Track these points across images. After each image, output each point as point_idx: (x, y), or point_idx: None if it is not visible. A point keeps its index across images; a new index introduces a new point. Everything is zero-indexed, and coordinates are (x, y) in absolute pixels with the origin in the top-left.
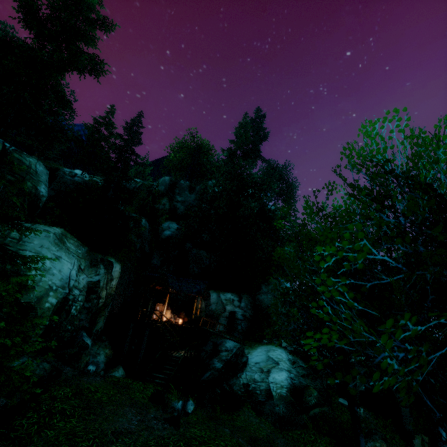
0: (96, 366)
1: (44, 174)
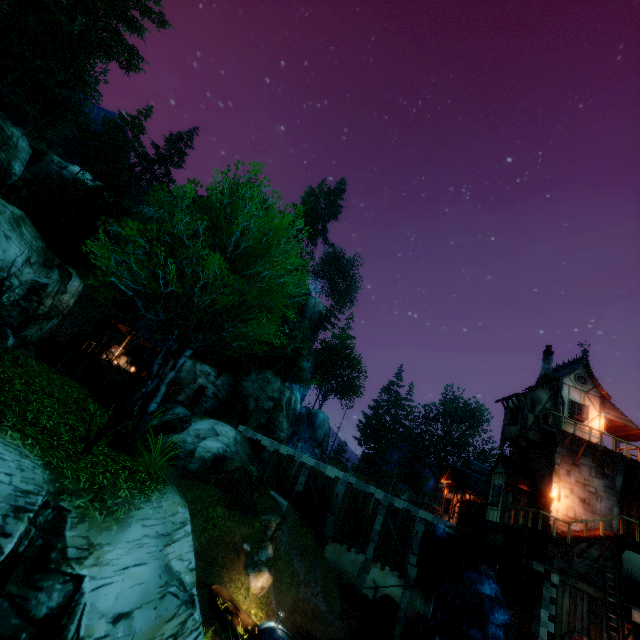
0: None
1: (25, 152)
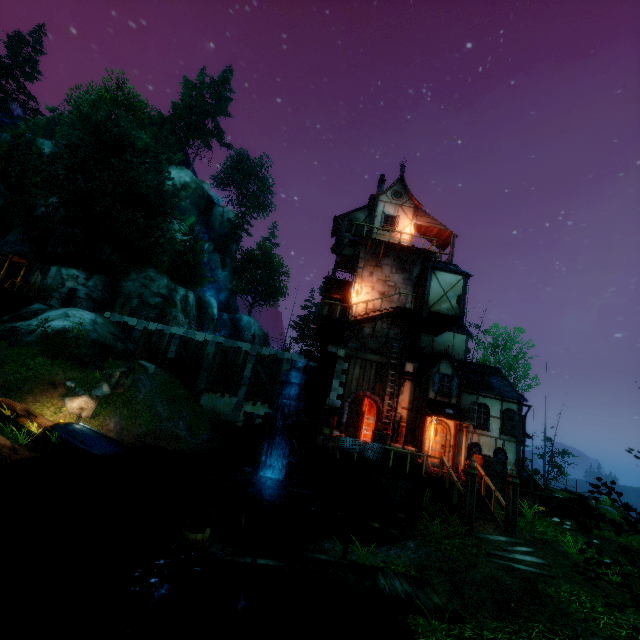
0: None
1: None
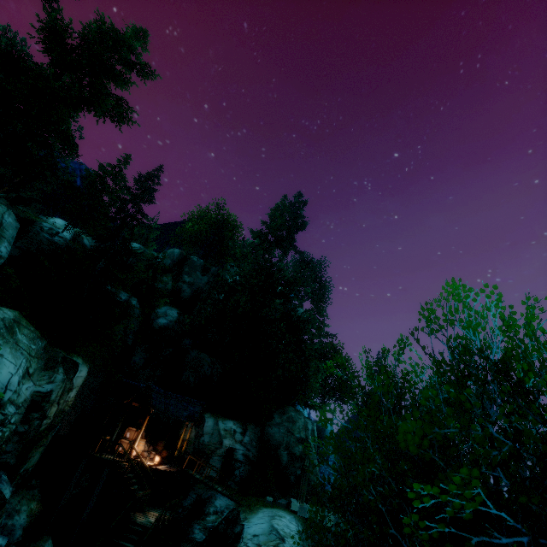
0: (9, 533)
1: (12, 227)
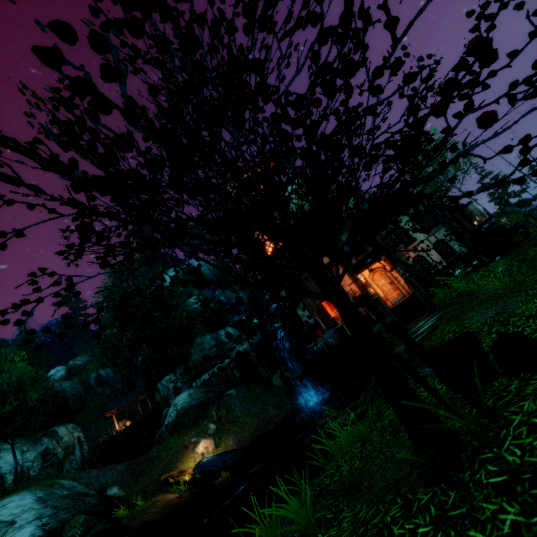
0: None
1: None
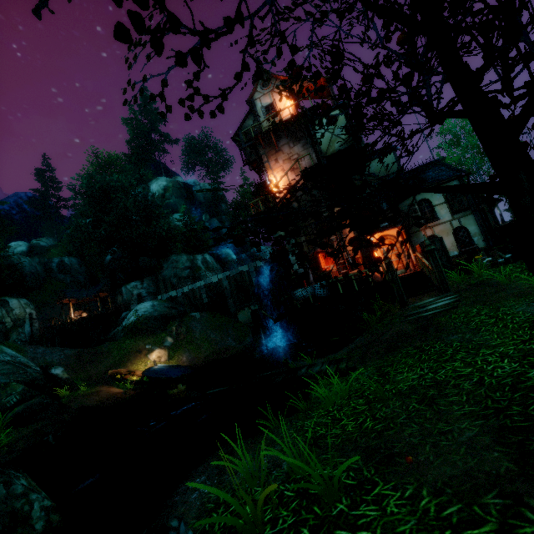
0: None
1: None
